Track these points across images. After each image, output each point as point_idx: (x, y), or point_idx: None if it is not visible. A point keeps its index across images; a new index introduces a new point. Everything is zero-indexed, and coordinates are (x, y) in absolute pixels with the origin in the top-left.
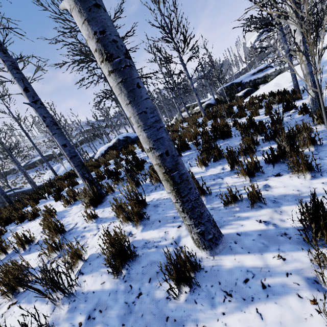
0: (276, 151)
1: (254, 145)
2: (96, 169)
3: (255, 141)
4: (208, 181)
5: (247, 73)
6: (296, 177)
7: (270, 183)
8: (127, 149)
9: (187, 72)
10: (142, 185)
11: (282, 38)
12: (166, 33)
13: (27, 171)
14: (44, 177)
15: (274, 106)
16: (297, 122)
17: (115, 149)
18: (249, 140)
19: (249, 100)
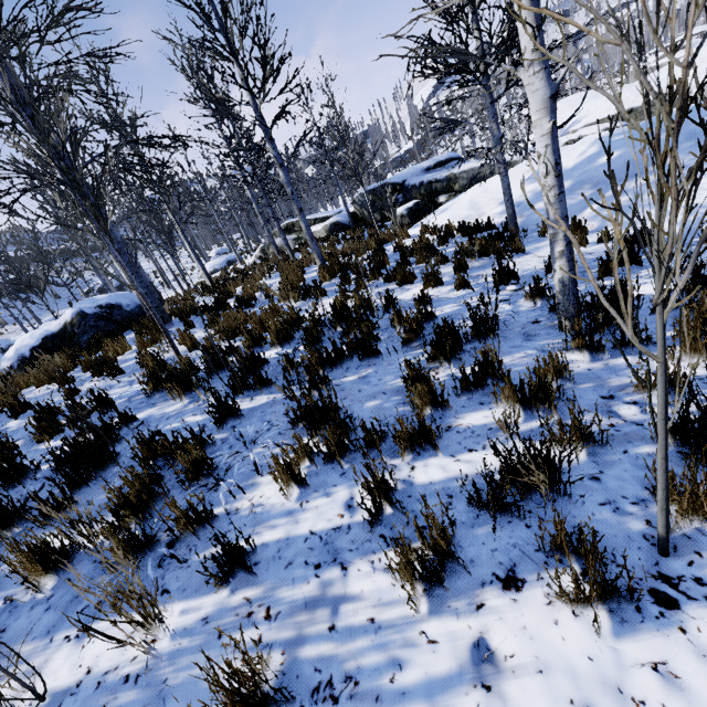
0: (499, 471)
1: (435, 406)
2: None
3: (438, 382)
4: (300, 573)
5: (415, 165)
6: (566, 607)
7: (491, 631)
8: (96, 357)
9: (276, 150)
10: (83, 557)
11: (488, 106)
12: (210, 31)
13: None
14: None
15: (472, 263)
16: (527, 329)
17: (71, 344)
18: (424, 394)
19: (419, 236)
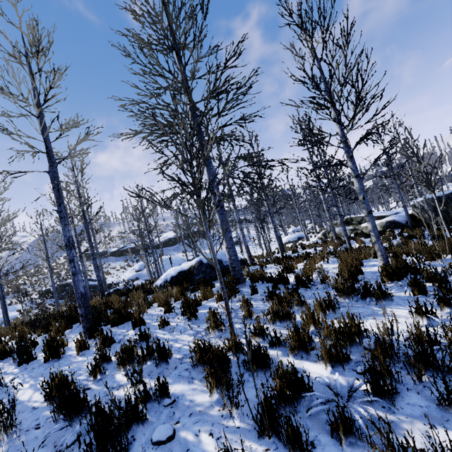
0: None
1: None
2: (102, 336)
3: None
4: None
5: None
6: None
7: None
8: (188, 300)
9: (354, 165)
10: None
11: None
12: (317, 90)
13: (118, 258)
14: (126, 272)
15: None
16: None
17: (190, 279)
18: None
19: None
